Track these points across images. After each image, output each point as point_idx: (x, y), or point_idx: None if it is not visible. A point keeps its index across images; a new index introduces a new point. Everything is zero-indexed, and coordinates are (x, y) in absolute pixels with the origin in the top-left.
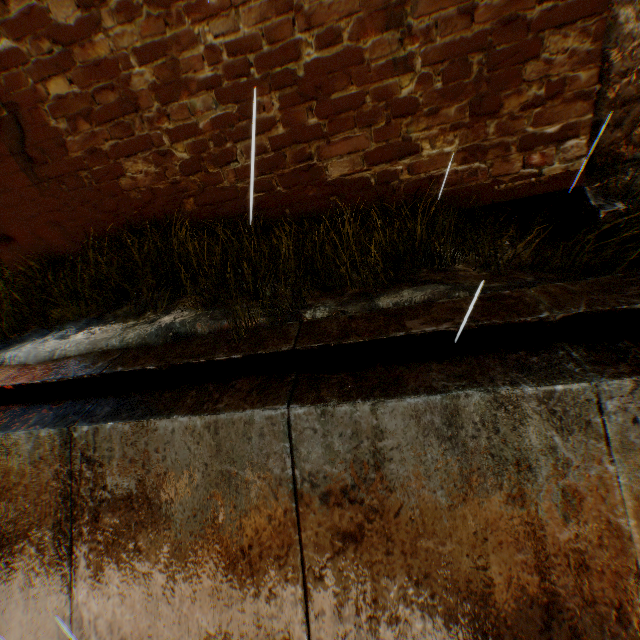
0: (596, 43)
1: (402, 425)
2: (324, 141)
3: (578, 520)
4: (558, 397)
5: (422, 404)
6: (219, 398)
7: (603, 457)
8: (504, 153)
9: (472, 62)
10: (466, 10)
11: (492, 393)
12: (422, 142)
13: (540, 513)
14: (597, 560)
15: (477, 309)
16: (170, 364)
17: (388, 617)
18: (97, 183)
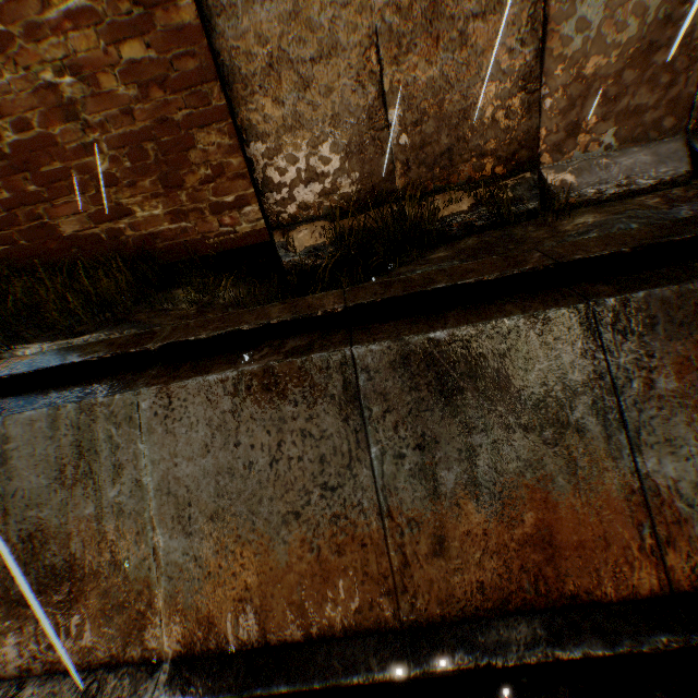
0: (233, 139)
1: (23, 432)
2: (50, 204)
3: (122, 483)
4: (117, 402)
5: (37, 415)
6: None
7: (139, 439)
8: (202, 215)
9: (148, 148)
10: (127, 111)
11: (80, 403)
12: (133, 206)
13: (101, 481)
14: (130, 507)
15: (123, 343)
16: None
17: (6, 569)
18: None
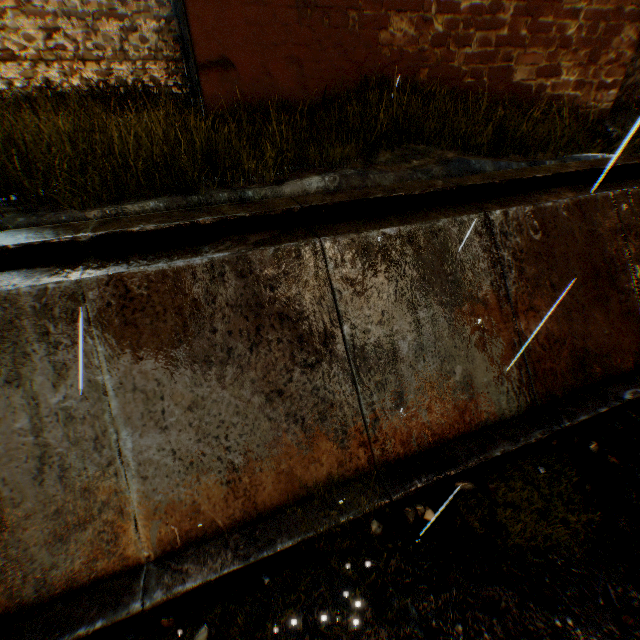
0: (636, 38)
1: None
2: (522, 51)
3: None
4: None
5: None
6: (560, 194)
7: None
8: (588, 90)
9: (598, 27)
10: None
11: None
12: (563, 70)
13: None
14: None
15: (633, 158)
16: (508, 179)
17: None
18: (358, 30)
